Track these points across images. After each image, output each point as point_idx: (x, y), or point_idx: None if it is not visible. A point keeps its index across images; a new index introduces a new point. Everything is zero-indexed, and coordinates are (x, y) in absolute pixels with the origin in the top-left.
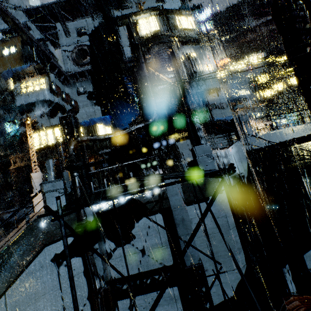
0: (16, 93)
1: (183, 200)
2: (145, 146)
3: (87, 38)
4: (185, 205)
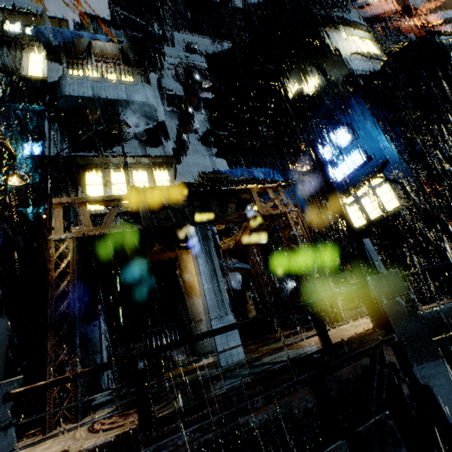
0: (56, 78)
1: None
2: None
3: (202, 58)
4: None
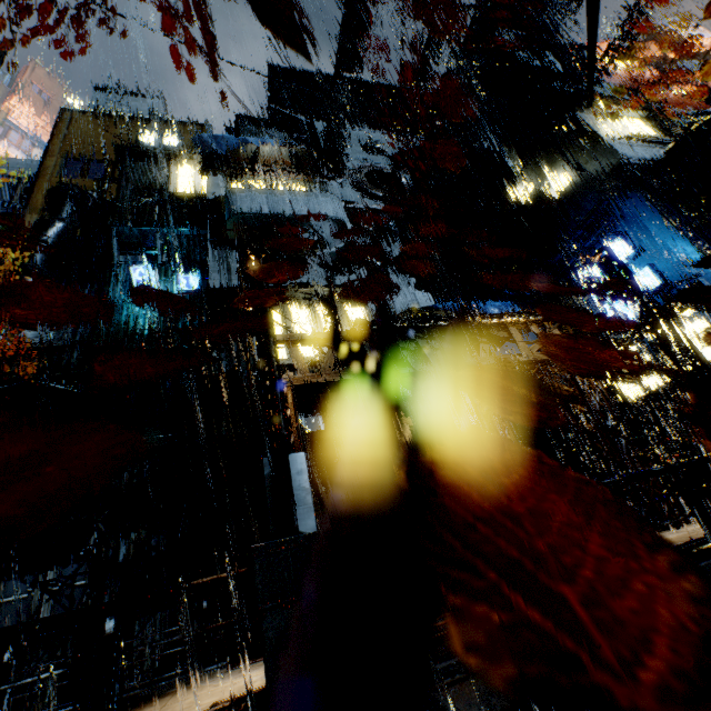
0: (217, 193)
1: None
2: None
3: (386, 159)
4: None
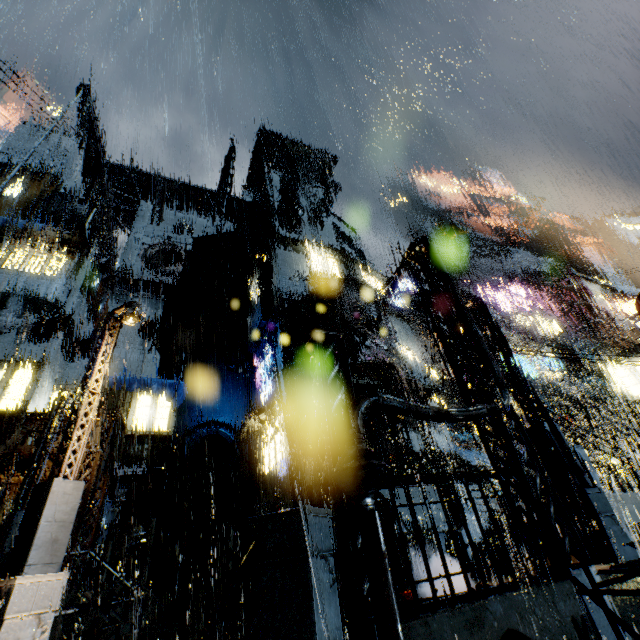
0: None
1: None
2: None
3: (190, 240)
4: None
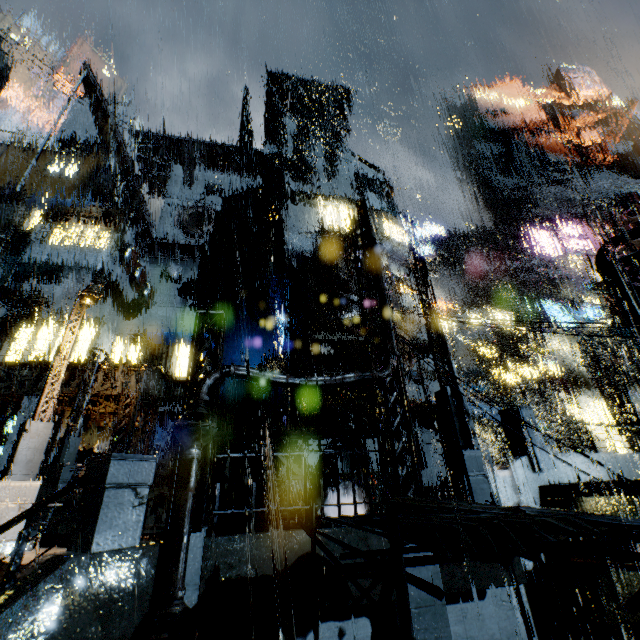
0: (37, 238)
1: (441, 585)
2: (300, 422)
3: (219, 200)
4: (445, 603)
